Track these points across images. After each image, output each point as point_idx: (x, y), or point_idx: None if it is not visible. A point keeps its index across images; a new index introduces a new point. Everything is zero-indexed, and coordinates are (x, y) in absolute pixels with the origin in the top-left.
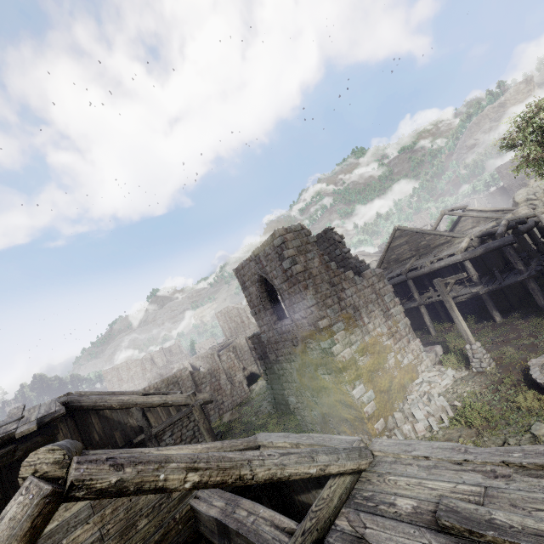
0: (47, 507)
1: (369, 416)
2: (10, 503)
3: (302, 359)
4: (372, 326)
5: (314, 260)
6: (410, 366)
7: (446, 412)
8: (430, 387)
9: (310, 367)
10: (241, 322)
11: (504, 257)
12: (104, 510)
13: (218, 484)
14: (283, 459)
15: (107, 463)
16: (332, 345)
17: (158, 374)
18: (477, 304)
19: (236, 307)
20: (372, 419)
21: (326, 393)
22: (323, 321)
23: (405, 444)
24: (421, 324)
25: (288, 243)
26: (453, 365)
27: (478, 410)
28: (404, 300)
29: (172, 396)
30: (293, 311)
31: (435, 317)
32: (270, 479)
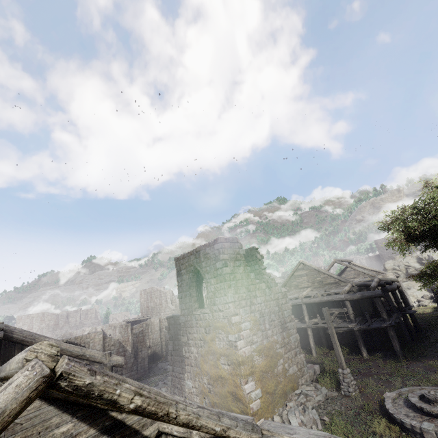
0: (42, 385)
1: (253, 413)
2: (17, 374)
3: (209, 347)
4: (271, 333)
5: (240, 267)
6: (294, 376)
7: (316, 425)
8: (306, 399)
9: (214, 355)
10: (160, 304)
11: (374, 306)
12: (14, 436)
13: (152, 413)
14: (199, 410)
15: (87, 367)
16: (238, 339)
17: (69, 332)
18: (350, 338)
19: (160, 289)
20: (255, 416)
21: (222, 383)
22: (235, 317)
23: (289, 427)
24: (306, 344)
25: (225, 249)
26: (327, 384)
27: (342, 428)
28: (296, 320)
29: (91, 351)
30: (214, 303)
31: (318, 341)
32: (187, 424)
